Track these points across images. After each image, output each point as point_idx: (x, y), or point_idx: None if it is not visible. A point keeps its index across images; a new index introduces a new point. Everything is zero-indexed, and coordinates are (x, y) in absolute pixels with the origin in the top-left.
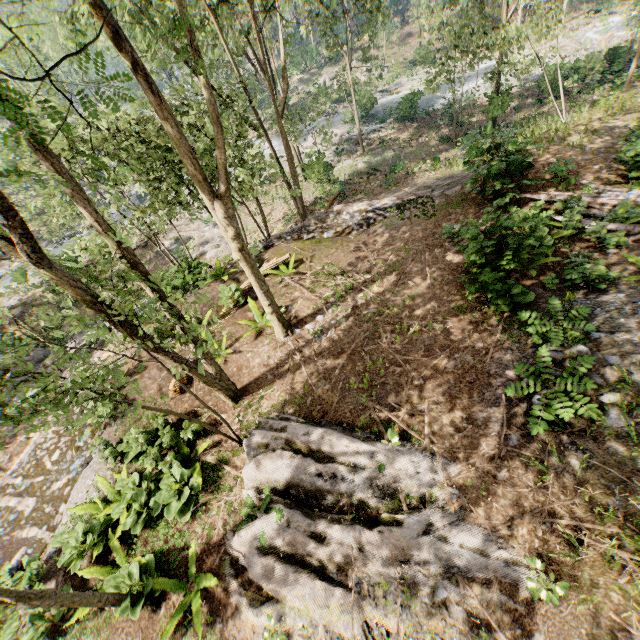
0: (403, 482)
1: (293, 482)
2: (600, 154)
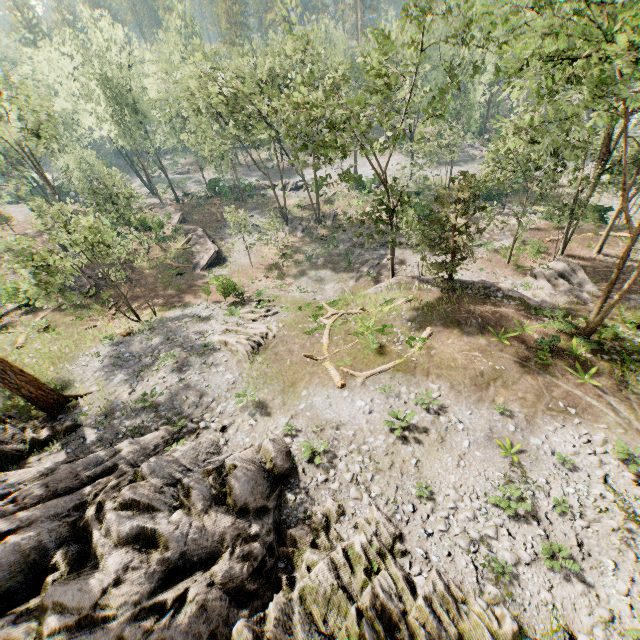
0: (585, 286)
1: (560, 271)
2: None
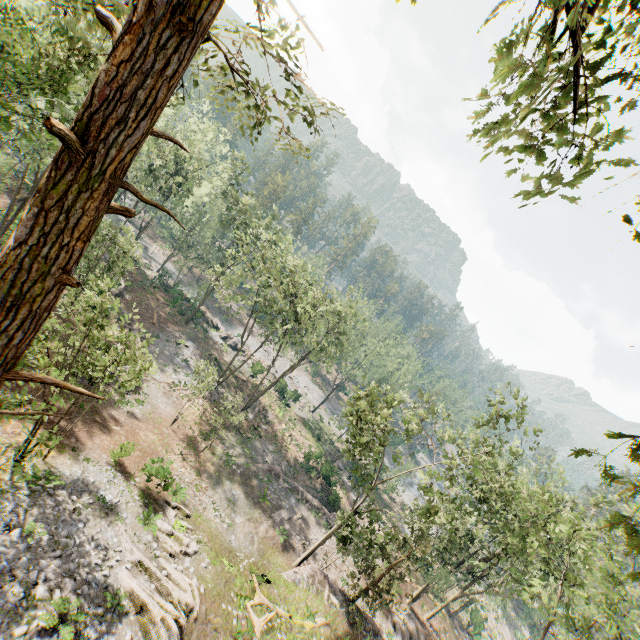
0: None
1: (411, 630)
2: None
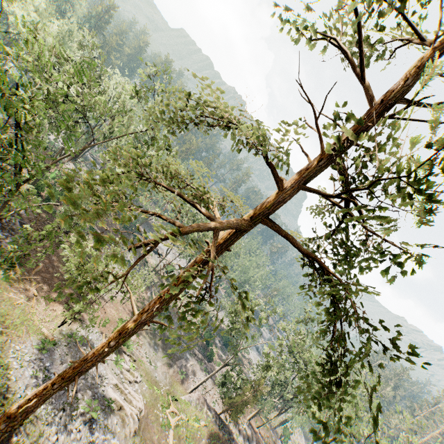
0: None
1: (248, 434)
2: None
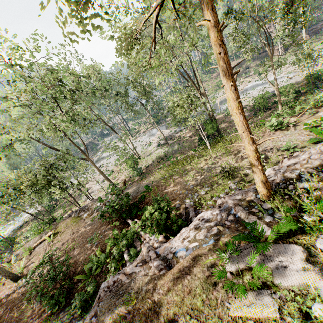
0: None
1: None
2: (188, 190)
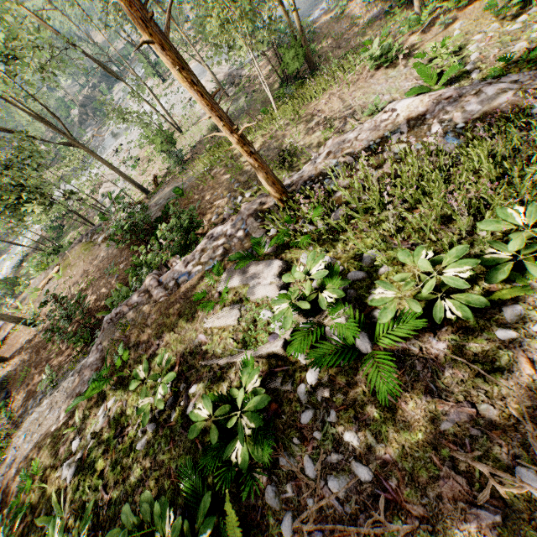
0: None
1: None
2: (232, 192)
